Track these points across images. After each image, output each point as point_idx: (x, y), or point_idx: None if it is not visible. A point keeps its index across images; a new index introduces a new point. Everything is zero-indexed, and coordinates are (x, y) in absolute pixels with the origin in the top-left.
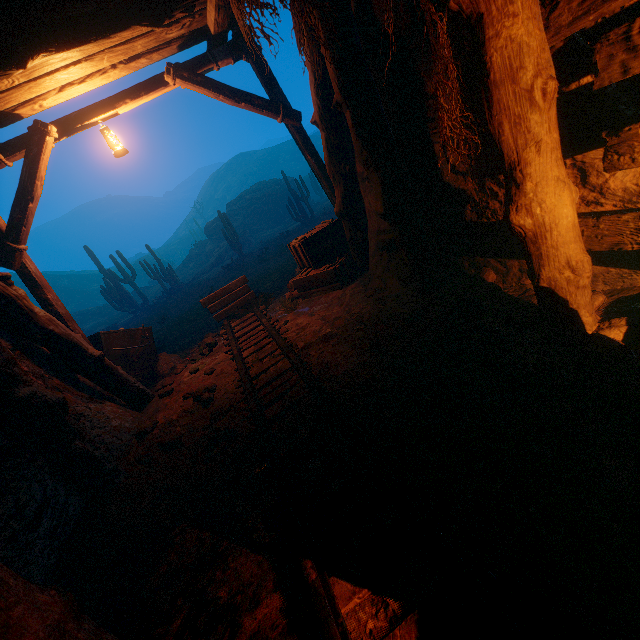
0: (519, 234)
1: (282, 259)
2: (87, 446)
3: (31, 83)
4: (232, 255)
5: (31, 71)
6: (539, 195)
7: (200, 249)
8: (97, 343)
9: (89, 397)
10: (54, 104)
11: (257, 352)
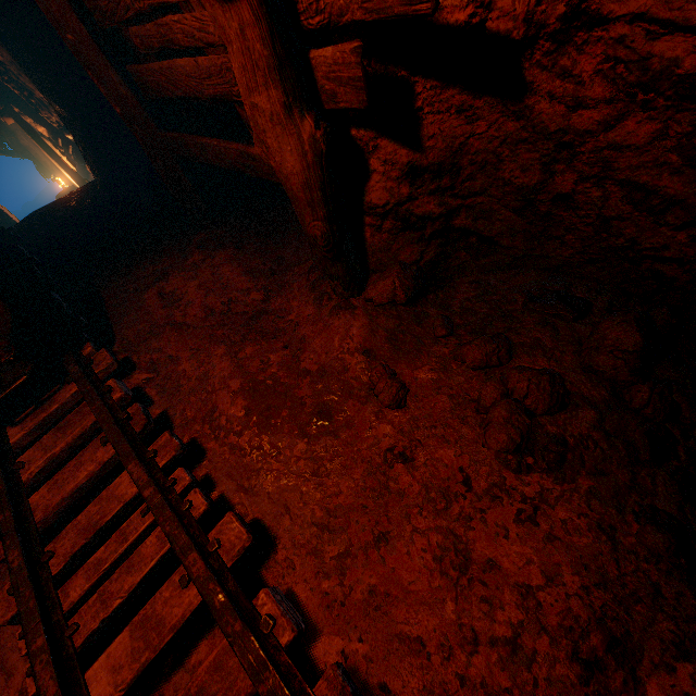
0: None
1: None
2: None
3: None
4: None
5: None
6: None
7: None
8: None
9: None
10: None
11: None
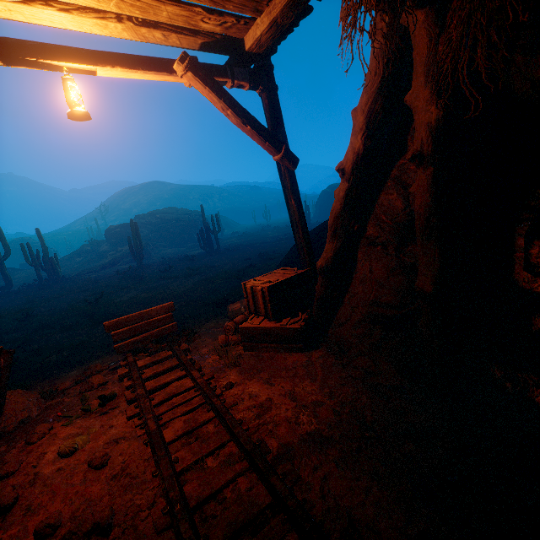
0: None
1: (189, 282)
2: None
3: None
4: (128, 262)
5: None
6: None
7: (94, 247)
8: None
9: None
10: (4, 15)
11: (189, 434)
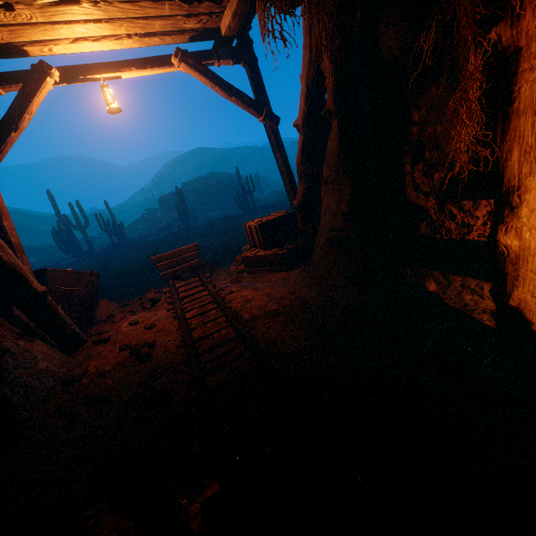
0: (501, 253)
1: (225, 237)
2: (5, 389)
3: (48, 25)
4: (179, 225)
5: (52, 14)
6: (532, 221)
7: (151, 215)
8: (41, 278)
9: (20, 333)
10: (63, 52)
11: (200, 315)
